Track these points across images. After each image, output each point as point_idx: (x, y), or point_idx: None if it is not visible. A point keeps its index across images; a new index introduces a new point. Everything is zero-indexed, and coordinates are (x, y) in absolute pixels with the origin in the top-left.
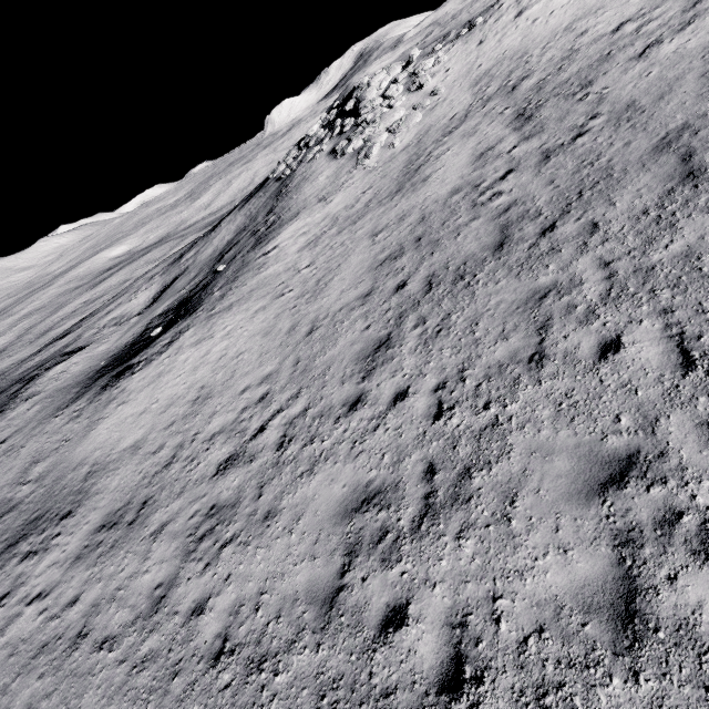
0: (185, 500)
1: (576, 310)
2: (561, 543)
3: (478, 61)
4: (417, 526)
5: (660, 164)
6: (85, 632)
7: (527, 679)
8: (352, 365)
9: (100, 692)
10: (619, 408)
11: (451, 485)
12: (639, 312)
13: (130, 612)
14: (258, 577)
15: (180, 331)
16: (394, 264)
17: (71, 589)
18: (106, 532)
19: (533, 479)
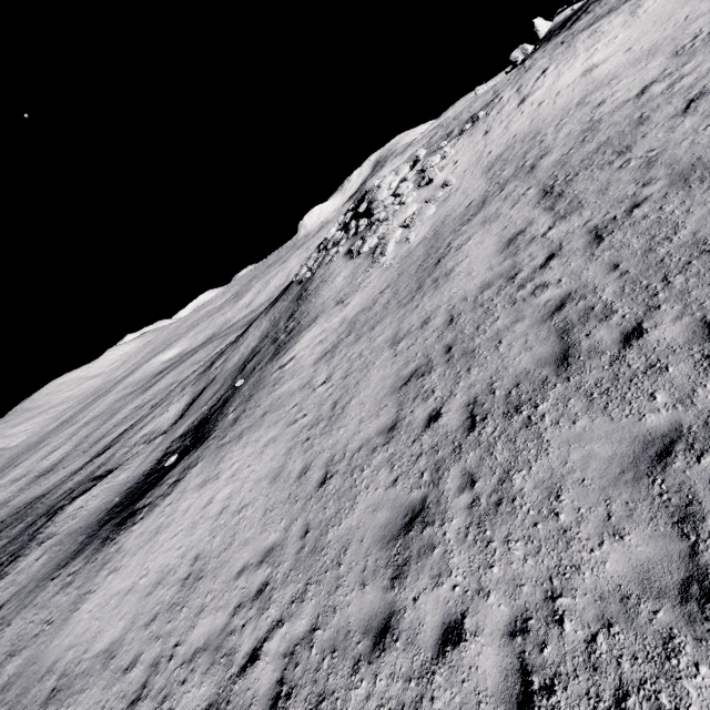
0: None
1: None
2: None
3: (486, 149)
4: None
5: None
6: None
7: None
8: (376, 549)
9: None
10: None
11: None
12: None
13: None
14: None
15: (188, 466)
16: (422, 383)
17: None
18: None
19: None
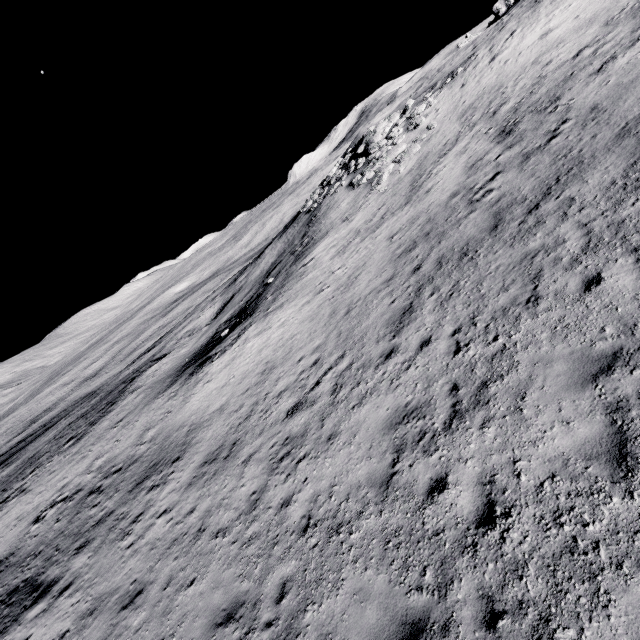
0: (265, 437)
1: (562, 261)
2: (563, 418)
3: (462, 99)
4: (448, 426)
5: (623, 146)
6: (203, 528)
7: (545, 508)
8: (384, 328)
9: (221, 562)
10: (603, 322)
11: (472, 395)
12: (614, 254)
13: (234, 511)
14: (329, 476)
15: (244, 328)
16: (410, 254)
17: (188, 504)
18: (208, 466)
19: (537, 380)
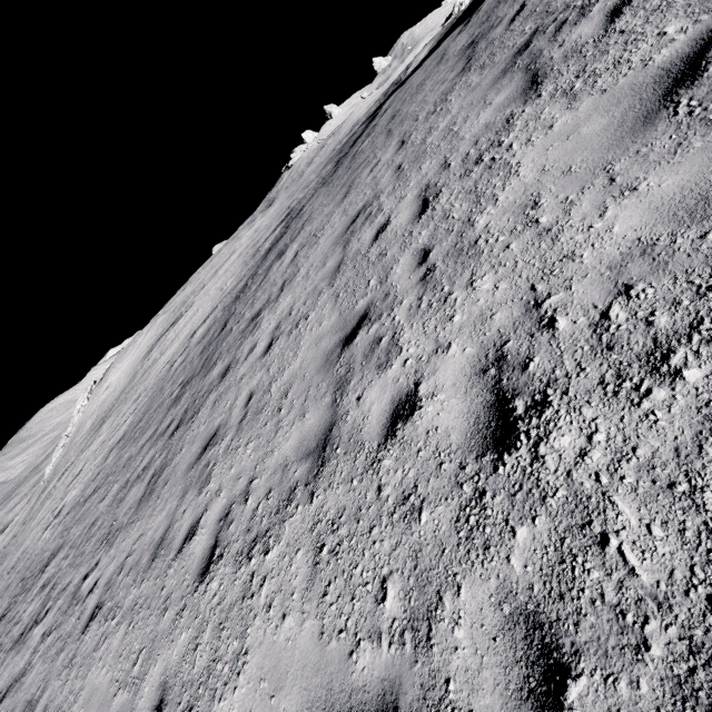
0: None
1: None
2: None
3: (83, 418)
4: None
5: None
6: None
7: None
8: None
9: None
10: None
11: None
12: None
13: None
14: None
15: None
16: None
17: None
18: None
19: None
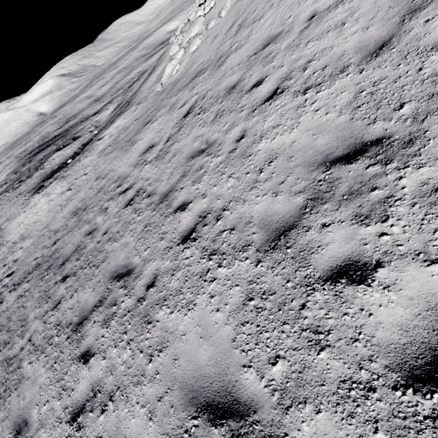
0: None
1: (9, 351)
2: None
3: None
4: None
5: (96, 292)
6: None
7: None
8: (19, 278)
9: None
10: None
11: None
12: None
13: None
14: None
15: (56, 177)
16: (71, 219)
17: None
18: None
19: None
